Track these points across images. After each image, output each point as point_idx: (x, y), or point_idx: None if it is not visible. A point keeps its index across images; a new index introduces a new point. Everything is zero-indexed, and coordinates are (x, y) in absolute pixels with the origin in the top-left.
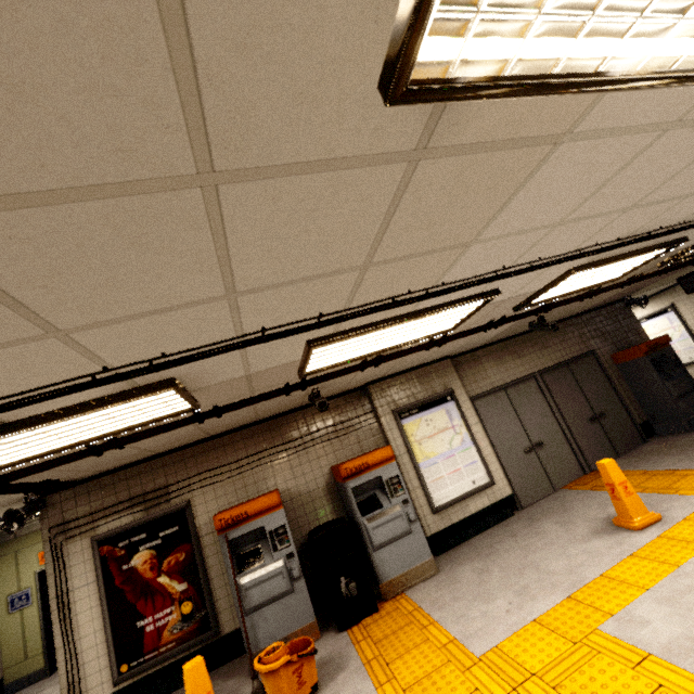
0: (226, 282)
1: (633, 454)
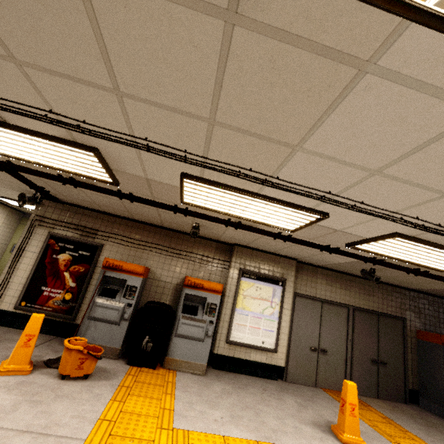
0: (111, 77)
1: (389, 404)
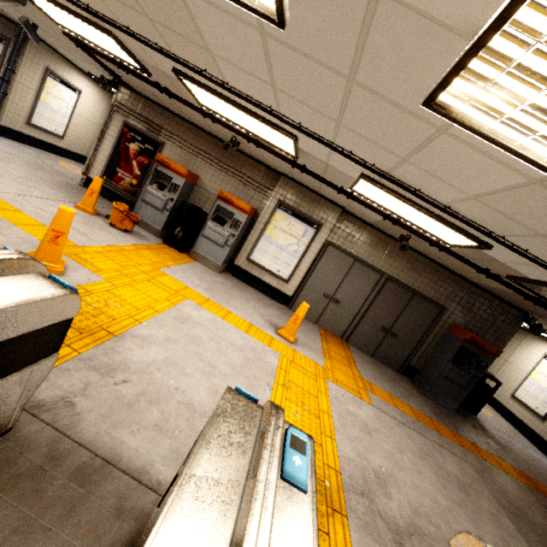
0: None
1: (376, 363)
